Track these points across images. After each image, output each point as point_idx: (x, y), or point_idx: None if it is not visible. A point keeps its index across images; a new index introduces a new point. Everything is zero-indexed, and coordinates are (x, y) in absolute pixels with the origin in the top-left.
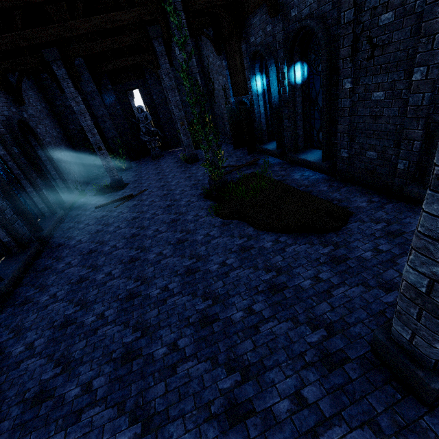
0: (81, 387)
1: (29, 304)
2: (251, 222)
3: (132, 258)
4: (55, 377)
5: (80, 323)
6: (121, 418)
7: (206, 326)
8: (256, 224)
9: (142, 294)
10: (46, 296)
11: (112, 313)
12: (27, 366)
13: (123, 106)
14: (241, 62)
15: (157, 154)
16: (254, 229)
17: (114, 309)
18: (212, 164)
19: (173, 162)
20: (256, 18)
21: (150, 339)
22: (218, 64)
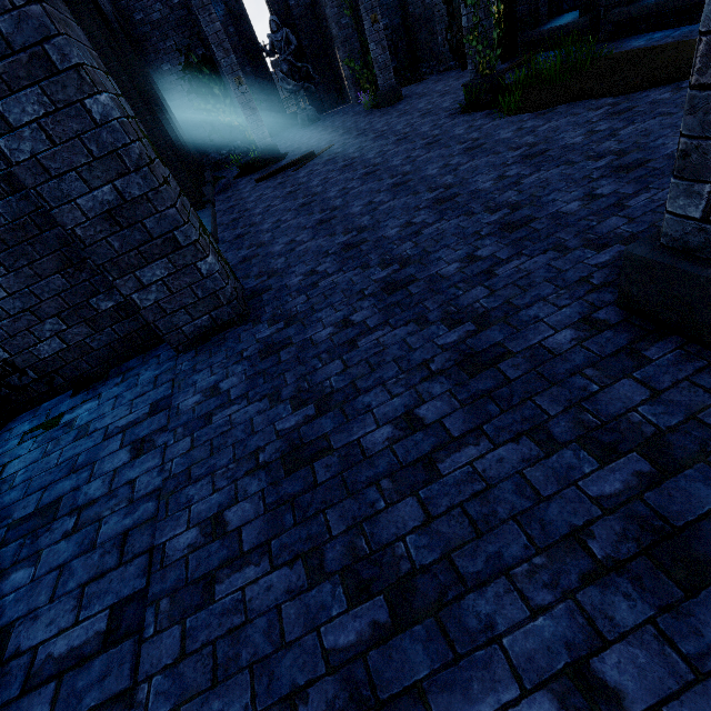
0: (459, 262)
1: (256, 258)
2: (599, 94)
3: (395, 184)
4: (397, 272)
5: (377, 238)
6: (572, 253)
7: (635, 170)
8: (615, 91)
9: (462, 193)
10: (279, 246)
11: (427, 217)
12: (332, 281)
13: (239, 28)
14: None
15: (310, 117)
16: (614, 97)
17: (427, 214)
18: (484, 38)
19: (348, 116)
20: None
21: (536, 207)
22: None
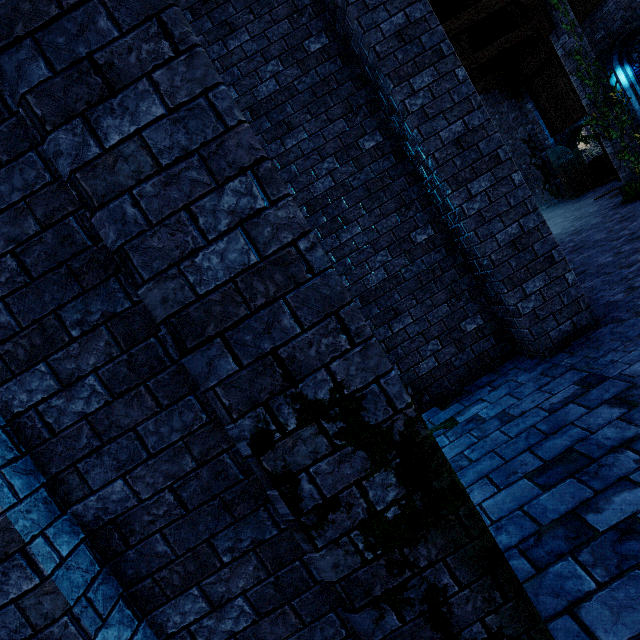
0: None
1: None
2: None
3: (630, 239)
4: None
5: None
6: None
7: None
8: None
9: None
10: None
11: None
12: None
13: None
14: (569, 80)
15: None
16: None
17: None
18: (634, 152)
19: None
20: (608, 5)
21: None
22: (512, 118)
